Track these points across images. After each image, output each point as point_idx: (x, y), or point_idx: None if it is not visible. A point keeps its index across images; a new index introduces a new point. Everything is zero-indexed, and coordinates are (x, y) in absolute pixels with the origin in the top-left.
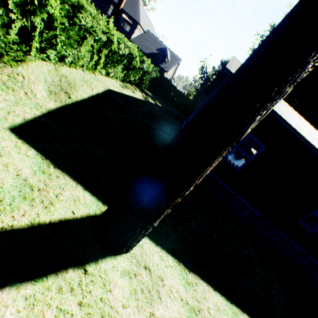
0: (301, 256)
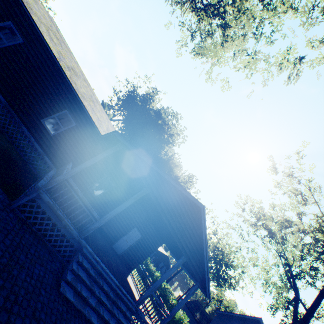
0: (41, 160)
